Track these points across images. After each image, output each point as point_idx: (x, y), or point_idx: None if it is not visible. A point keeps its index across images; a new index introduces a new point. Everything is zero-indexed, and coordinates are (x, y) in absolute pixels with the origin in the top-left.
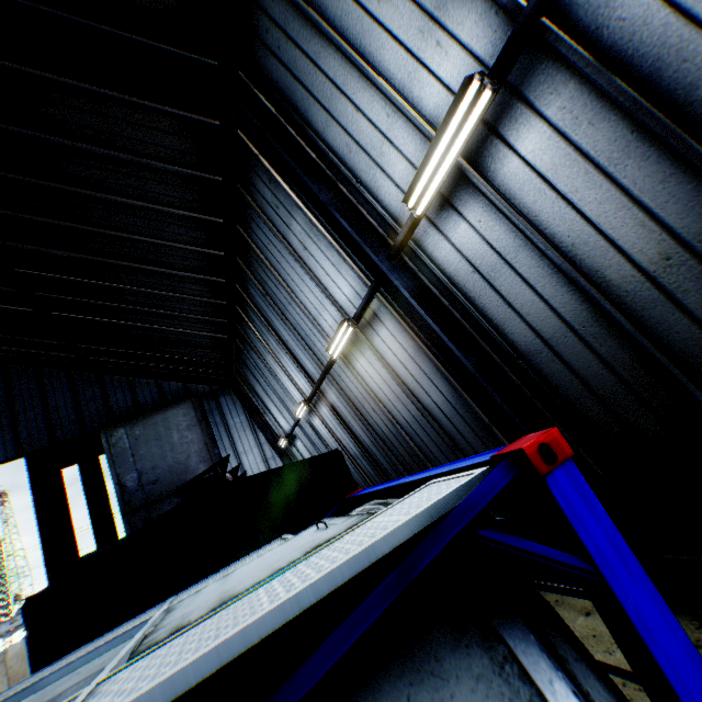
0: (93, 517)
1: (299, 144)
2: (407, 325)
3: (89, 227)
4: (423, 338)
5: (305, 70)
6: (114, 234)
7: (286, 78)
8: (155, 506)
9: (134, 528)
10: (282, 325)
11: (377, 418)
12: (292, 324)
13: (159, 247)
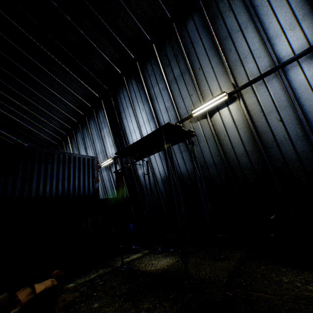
0: None
1: None
2: None
3: None
4: None
5: None
6: None
7: None
8: None
9: None
10: None
11: None
12: None
13: None
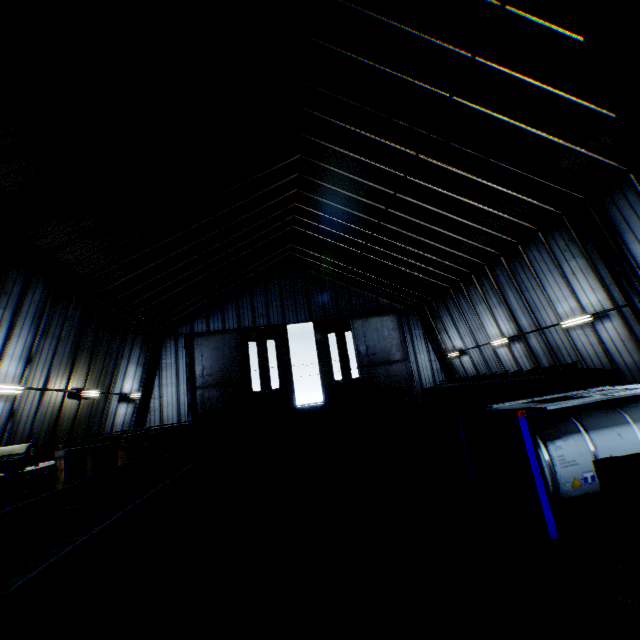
0: (341, 363)
1: (607, 241)
2: (627, 326)
3: (435, 228)
4: (635, 334)
5: (633, 222)
6: (445, 233)
7: (617, 217)
8: (373, 367)
9: (363, 375)
10: (514, 296)
11: (568, 360)
12: (525, 299)
13: (460, 241)
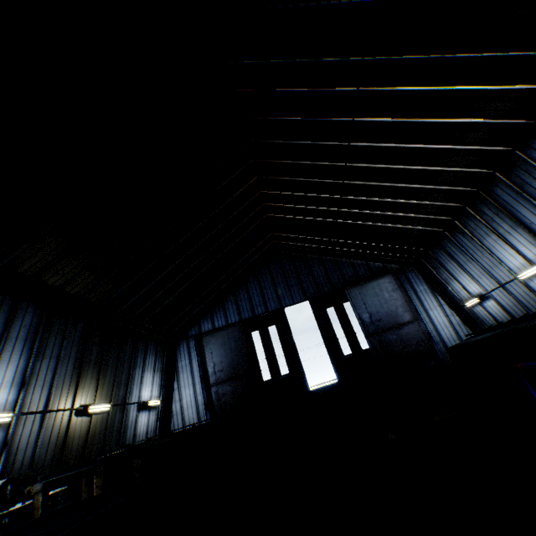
0: (346, 336)
1: None
2: None
3: (404, 167)
4: None
5: None
6: (418, 168)
7: None
8: (382, 334)
9: (372, 344)
10: (531, 212)
11: None
12: None
13: (439, 172)
